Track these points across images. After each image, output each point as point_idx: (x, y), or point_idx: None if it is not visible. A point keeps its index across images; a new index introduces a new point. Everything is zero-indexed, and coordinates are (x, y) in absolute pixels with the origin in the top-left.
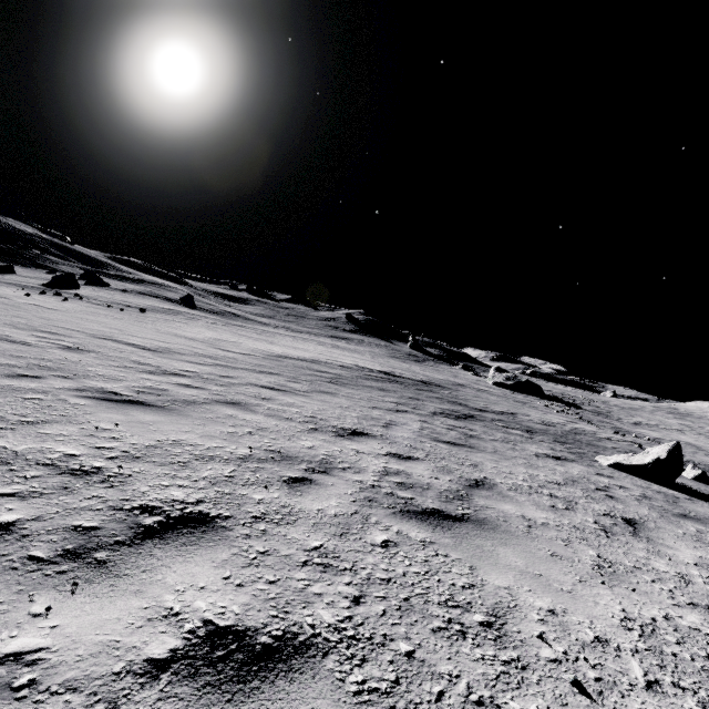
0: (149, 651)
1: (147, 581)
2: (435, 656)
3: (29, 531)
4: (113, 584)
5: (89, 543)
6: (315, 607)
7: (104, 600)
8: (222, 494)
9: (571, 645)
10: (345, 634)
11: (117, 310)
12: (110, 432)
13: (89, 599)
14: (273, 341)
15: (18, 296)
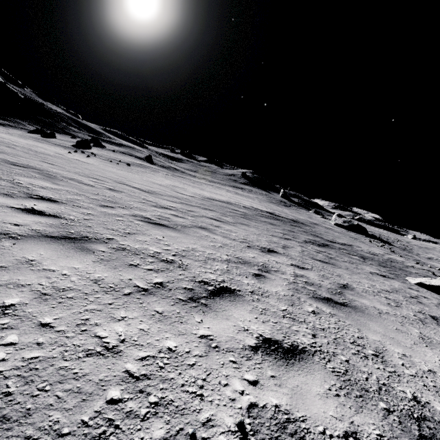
0: (247, 342)
1: (227, 315)
2: (358, 364)
3: (170, 287)
4: (216, 314)
5: (195, 295)
6: (298, 336)
7: (218, 320)
8: (230, 279)
9: (417, 370)
10: (316, 349)
11: (116, 164)
12: (163, 241)
13: (212, 319)
14: (202, 188)
15: (66, 153)
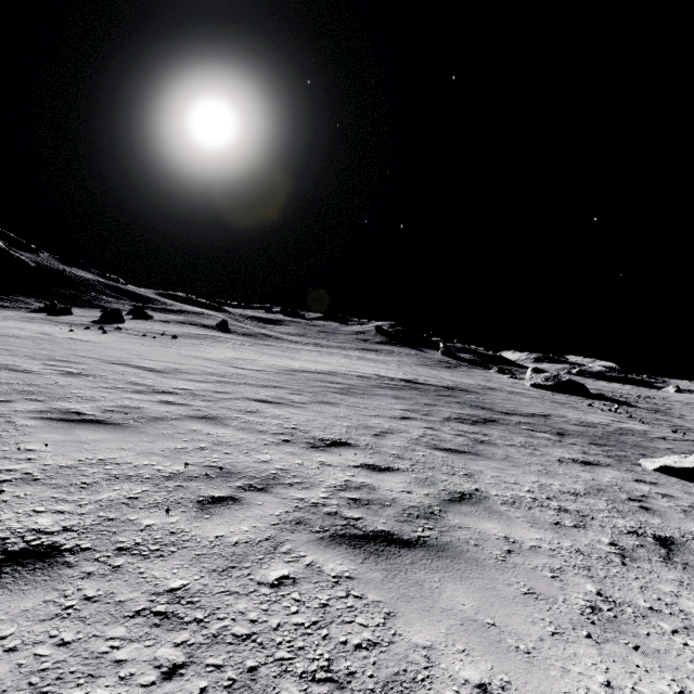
0: None
1: None
2: None
3: None
4: None
5: None
6: (96, 684)
7: None
8: (102, 520)
9: None
10: None
11: (150, 338)
12: (30, 453)
13: None
14: (295, 357)
15: (61, 332)
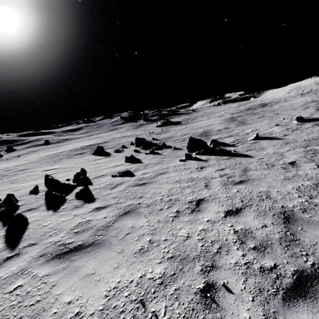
0: None
1: None
2: None
3: None
4: None
5: None
6: None
7: None
8: None
9: None
10: None
11: (9, 160)
12: None
13: None
14: (59, 149)
15: None
